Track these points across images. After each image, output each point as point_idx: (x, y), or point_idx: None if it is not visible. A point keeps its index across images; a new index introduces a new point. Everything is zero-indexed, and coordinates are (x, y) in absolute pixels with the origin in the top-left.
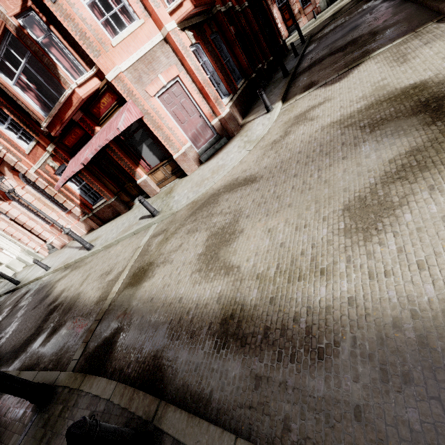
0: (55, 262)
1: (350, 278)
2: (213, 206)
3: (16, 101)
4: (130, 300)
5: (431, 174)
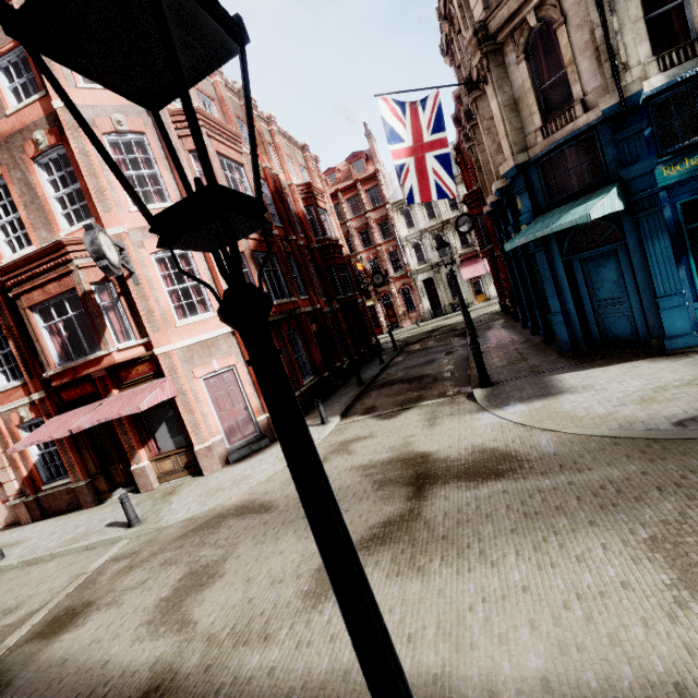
0: None
1: (283, 646)
2: (211, 531)
3: (34, 342)
4: (28, 662)
5: (384, 549)
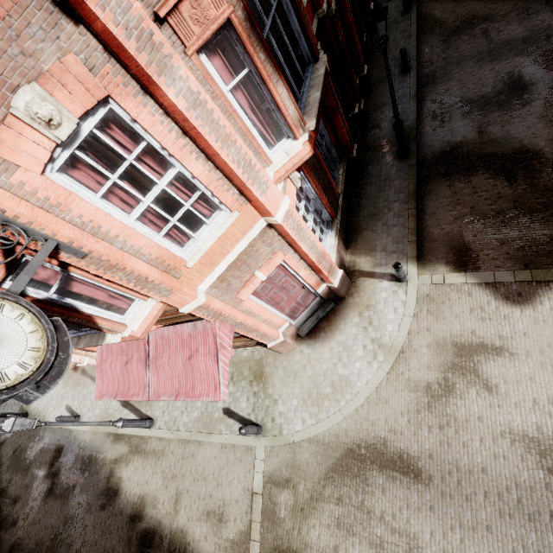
0: (84, 408)
1: None
2: (361, 486)
3: None
4: None
5: None
